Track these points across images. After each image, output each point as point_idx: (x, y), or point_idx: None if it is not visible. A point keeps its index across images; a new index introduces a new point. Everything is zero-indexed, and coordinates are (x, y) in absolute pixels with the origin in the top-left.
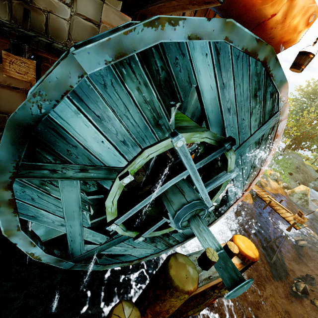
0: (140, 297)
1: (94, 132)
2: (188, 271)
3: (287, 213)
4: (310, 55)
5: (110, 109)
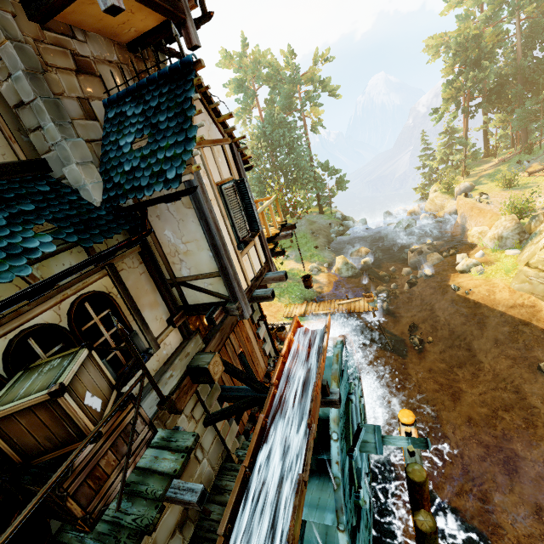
0: (415, 504)
1: (347, 491)
2: (416, 469)
3: (361, 303)
4: (310, 279)
5: (344, 475)
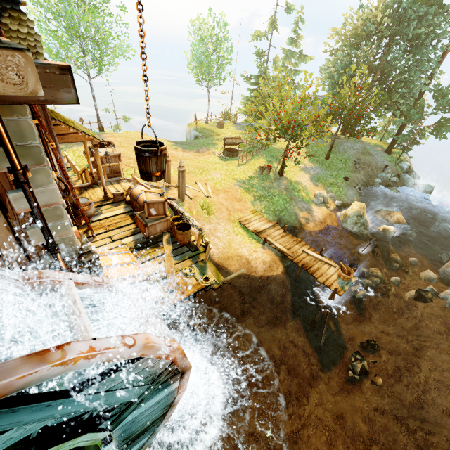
0: None
1: None
2: None
3: (330, 270)
4: (148, 153)
5: None
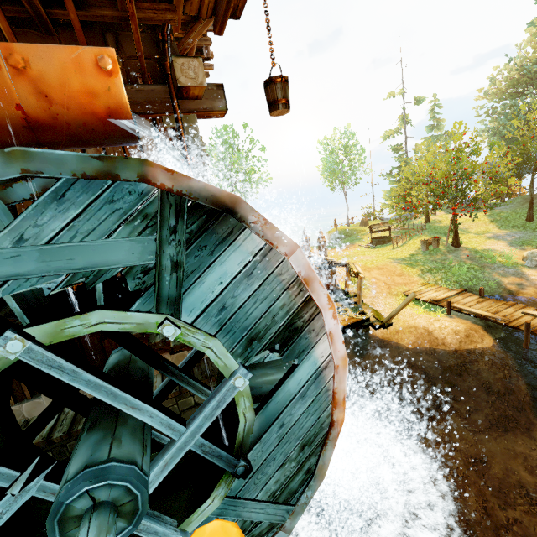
0: None
1: None
2: None
3: None
4: (274, 81)
5: None
